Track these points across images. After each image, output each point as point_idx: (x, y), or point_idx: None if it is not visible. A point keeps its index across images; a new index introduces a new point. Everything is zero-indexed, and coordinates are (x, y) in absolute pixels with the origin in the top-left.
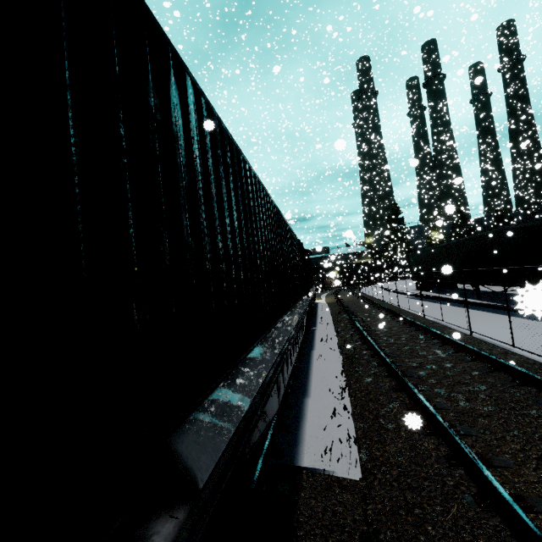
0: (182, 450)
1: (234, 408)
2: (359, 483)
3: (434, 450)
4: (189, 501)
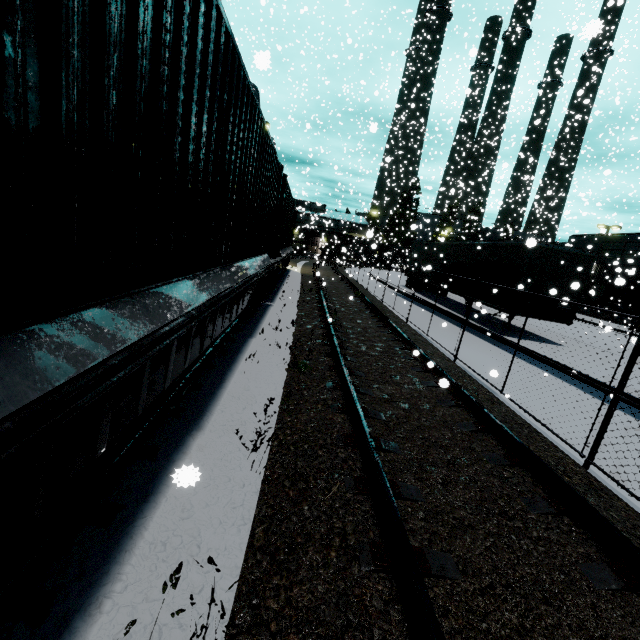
0: None
1: None
2: None
3: (380, 618)
4: None
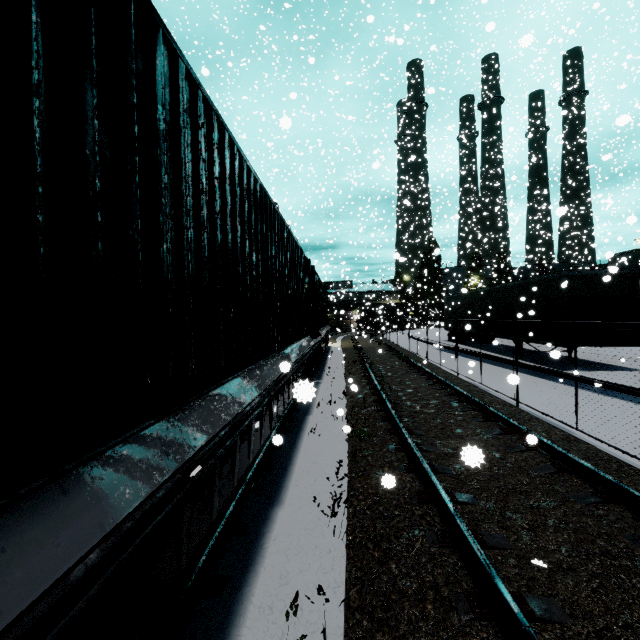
0: None
1: None
2: None
3: None
4: None
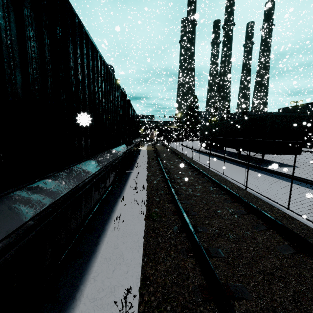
0: None
1: None
2: None
3: None
4: None
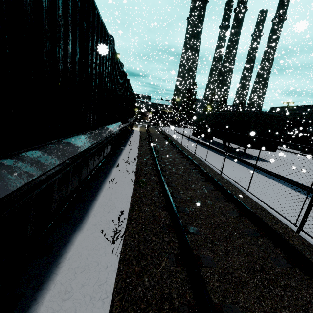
0: None
1: None
2: None
3: None
4: None
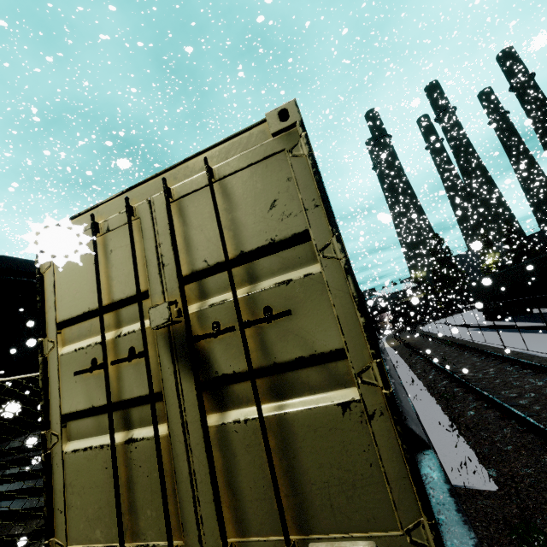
0: (411, 427)
1: (411, 415)
2: (497, 492)
3: None
4: (426, 450)
